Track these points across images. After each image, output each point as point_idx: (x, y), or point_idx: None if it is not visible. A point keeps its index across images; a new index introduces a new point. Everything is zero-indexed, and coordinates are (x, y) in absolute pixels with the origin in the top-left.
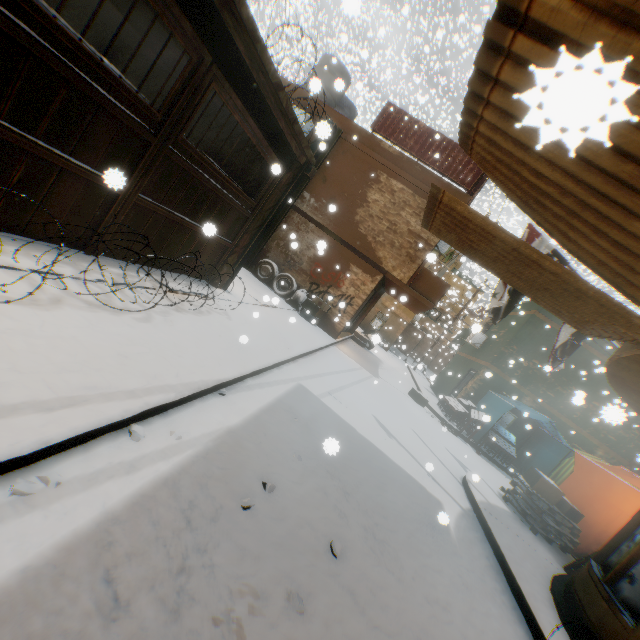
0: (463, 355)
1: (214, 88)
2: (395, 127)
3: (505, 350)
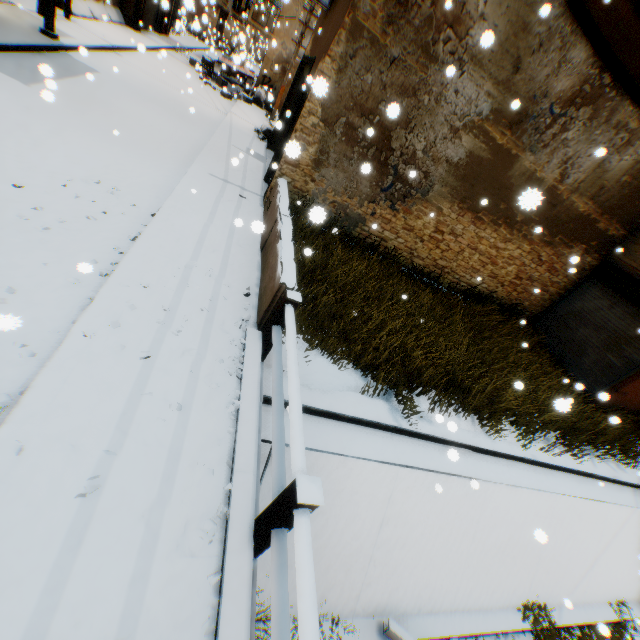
0: None
1: None
2: None
3: None
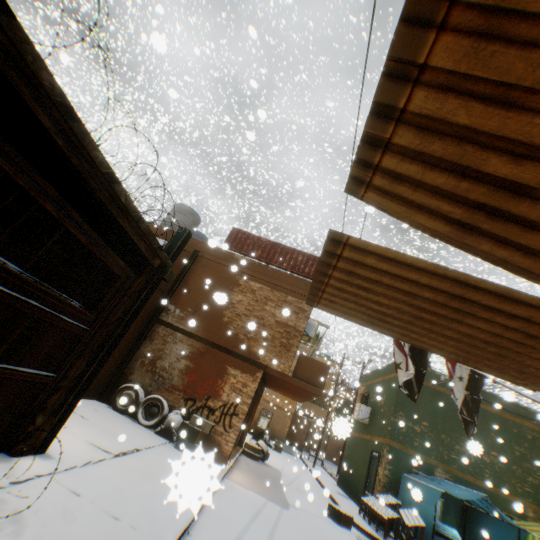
0: (356, 434)
1: (2, 163)
2: (243, 243)
3: (395, 418)
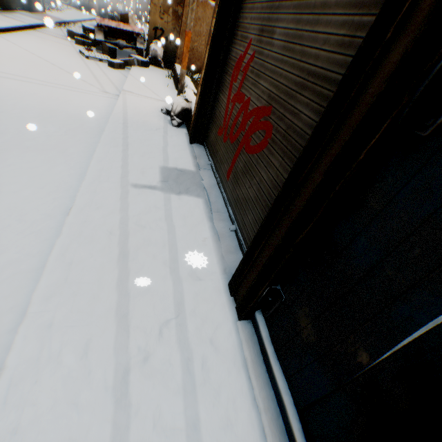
0: None
1: None
2: None
3: None
